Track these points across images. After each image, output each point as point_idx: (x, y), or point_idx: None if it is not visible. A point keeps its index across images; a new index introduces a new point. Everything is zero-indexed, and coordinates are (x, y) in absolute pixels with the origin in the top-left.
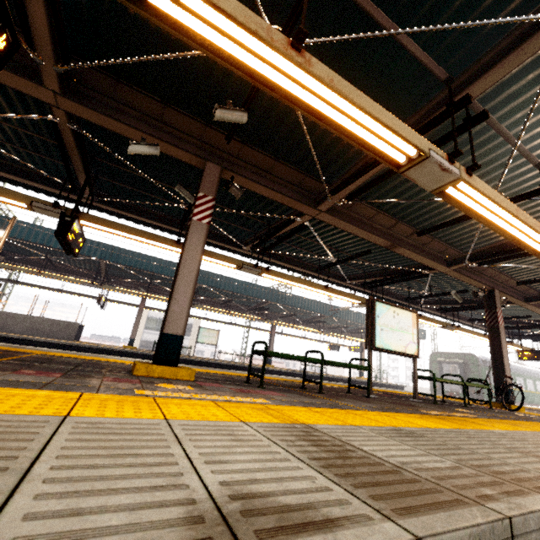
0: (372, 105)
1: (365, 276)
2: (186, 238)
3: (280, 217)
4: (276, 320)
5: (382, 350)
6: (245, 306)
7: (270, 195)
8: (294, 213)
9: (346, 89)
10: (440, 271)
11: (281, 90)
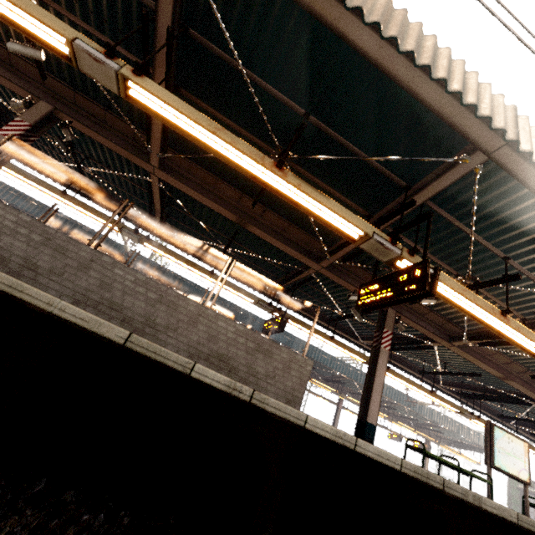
0: None
1: (461, 385)
2: (378, 359)
3: (415, 338)
4: (344, 394)
5: (500, 470)
6: (319, 374)
7: (419, 329)
8: (424, 336)
9: (524, 331)
10: None
11: (485, 322)
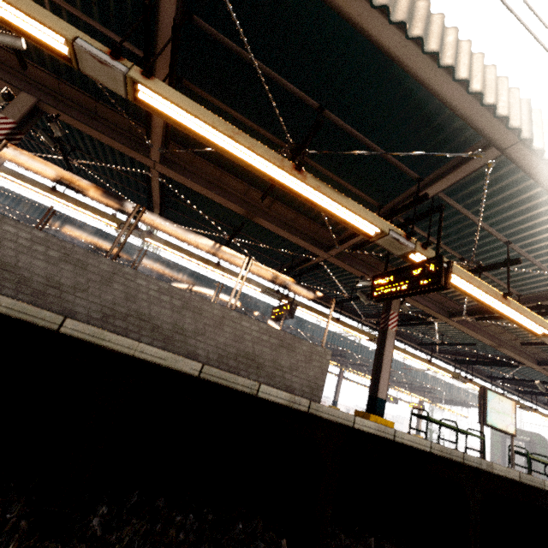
0: (532, 315)
1: (456, 353)
2: (386, 340)
3: (417, 315)
4: (344, 365)
5: (491, 427)
6: None
7: (422, 308)
8: (425, 312)
9: (522, 310)
10: (530, 367)
11: (487, 304)
